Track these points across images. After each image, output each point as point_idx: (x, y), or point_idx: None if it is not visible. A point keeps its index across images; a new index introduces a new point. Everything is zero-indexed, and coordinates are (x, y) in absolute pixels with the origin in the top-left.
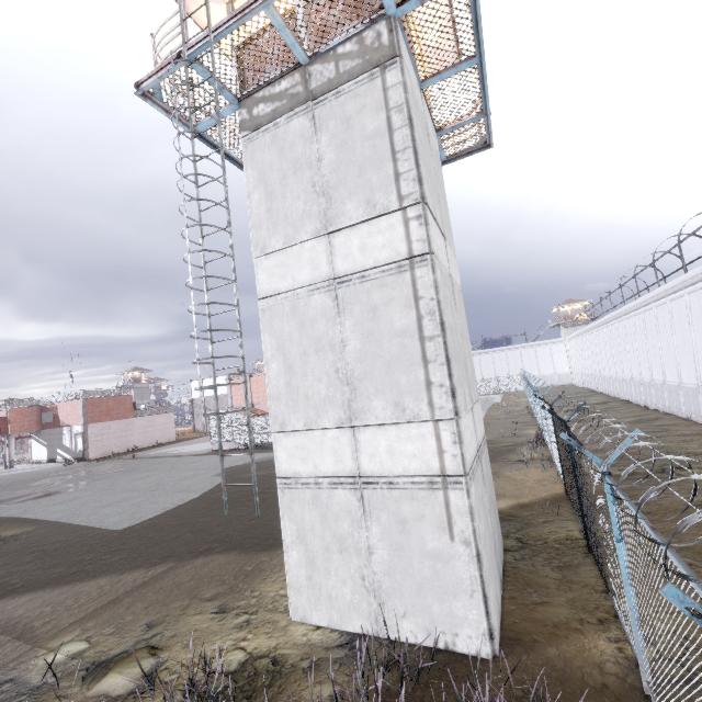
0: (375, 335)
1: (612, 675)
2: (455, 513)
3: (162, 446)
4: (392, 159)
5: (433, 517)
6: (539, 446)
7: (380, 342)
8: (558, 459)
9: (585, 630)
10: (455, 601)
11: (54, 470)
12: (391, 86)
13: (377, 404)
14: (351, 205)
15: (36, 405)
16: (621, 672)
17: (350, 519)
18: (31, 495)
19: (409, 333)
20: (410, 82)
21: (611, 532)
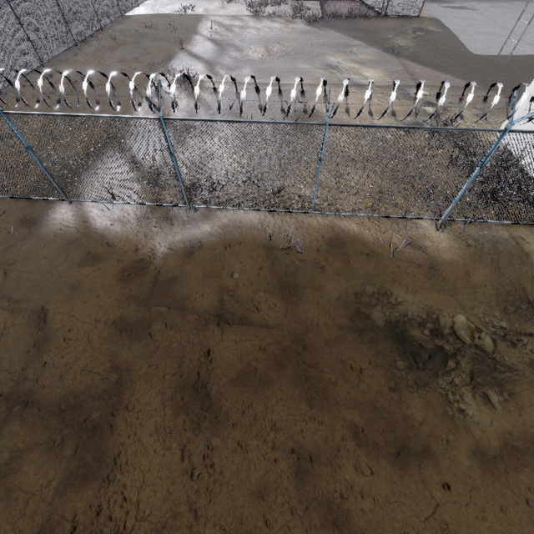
0: None
1: None
2: None
3: None
4: None
5: None
6: None
7: None
8: None
9: None
10: None
11: None
12: None
13: None
14: None
15: None
16: None
17: None
18: (452, 3)
19: None
20: None
21: None
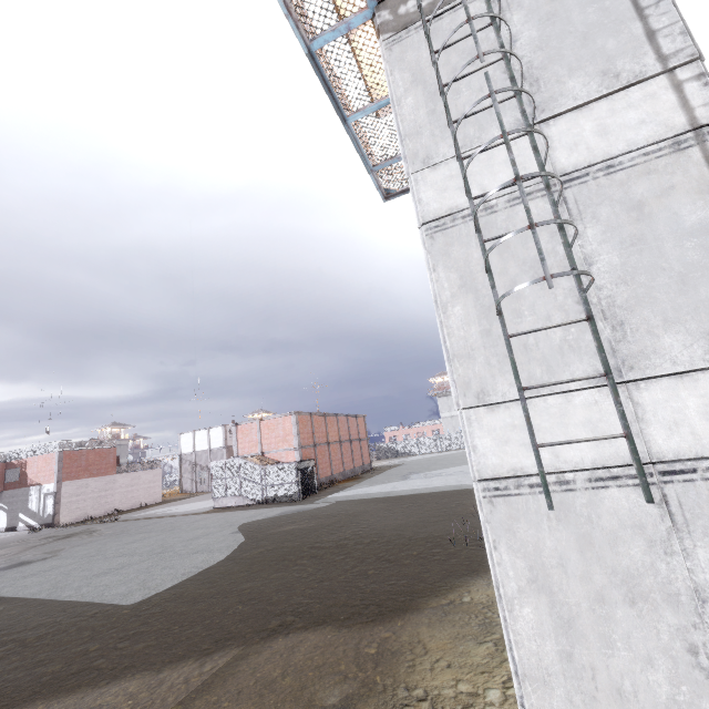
0: (647, 240)
1: None
2: None
3: (148, 508)
4: (637, 17)
5: None
6: None
7: (658, 250)
8: None
9: None
10: None
11: (15, 538)
12: None
13: (671, 340)
14: (574, 82)
15: None
16: None
17: (644, 539)
18: None
19: None
20: None
21: None
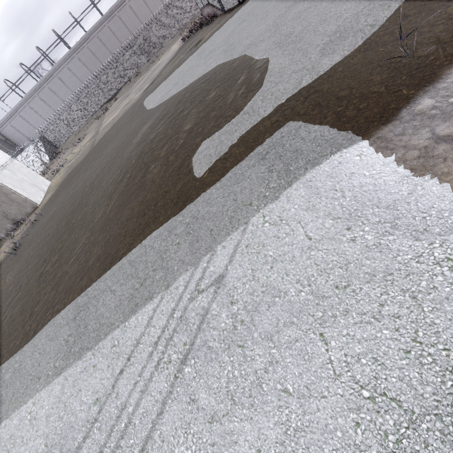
0: None
1: None
2: None
3: None
4: None
5: None
6: None
7: None
8: None
9: None
10: None
11: None
12: None
13: None
14: None
15: None
16: None
17: None
18: None
19: None
20: None
21: None
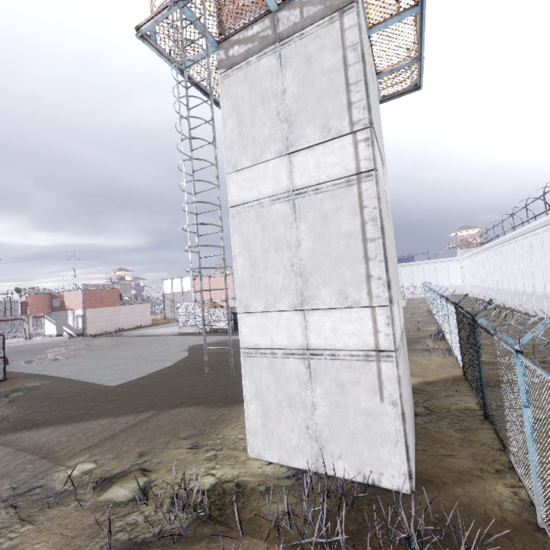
0: (325, 236)
1: (510, 511)
2: (386, 380)
3: (141, 328)
4: (346, 91)
5: (367, 382)
6: (439, 339)
7: (329, 243)
8: (458, 348)
9: (485, 477)
10: (382, 448)
11: (61, 341)
12: (347, 27)
13: (325, 292)
14: (309, 130)
15: (48, 293)
16: (517, 510)
17: (299, 382)
18: (46, 358)
19: (354, 236)
20: (363, 26)
21: (502, 406)
